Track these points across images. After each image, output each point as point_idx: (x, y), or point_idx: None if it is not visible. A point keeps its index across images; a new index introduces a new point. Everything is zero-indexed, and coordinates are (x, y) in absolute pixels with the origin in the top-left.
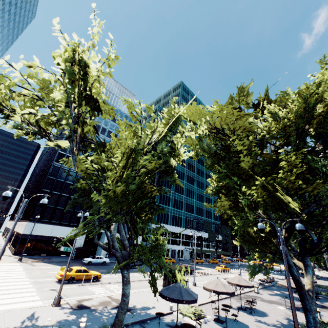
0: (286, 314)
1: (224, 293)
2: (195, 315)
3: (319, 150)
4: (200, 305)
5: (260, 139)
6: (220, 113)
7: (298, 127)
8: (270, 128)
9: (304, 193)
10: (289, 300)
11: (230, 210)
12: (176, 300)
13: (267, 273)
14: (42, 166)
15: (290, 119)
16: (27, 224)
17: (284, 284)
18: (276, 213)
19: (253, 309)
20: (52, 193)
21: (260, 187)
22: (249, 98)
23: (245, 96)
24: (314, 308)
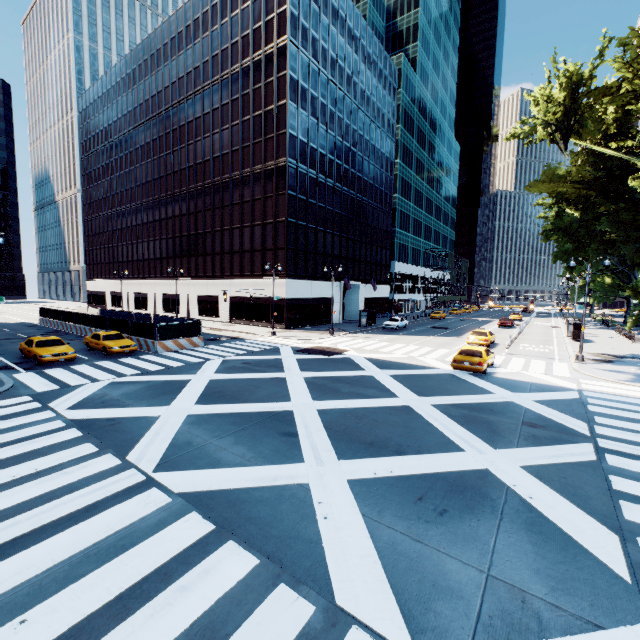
0: None
1: None
2: None
3: None
4: None
5: None
6: None
7: None
8: None
9: None
10: None
11: None
12: None
13: None
14: (185, 161)
15: None
16: (287, 282)
17: None
18: None
19: None
20: (298, 226)
21: None
22: None
23: None
24: None
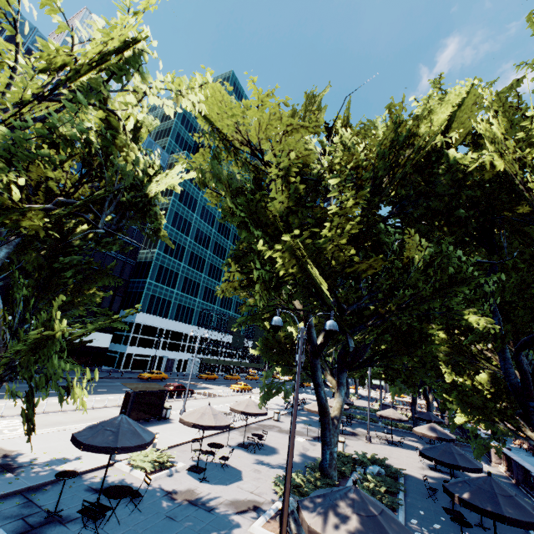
0: (303, 448)
1: (211, 427)
2: (155, 464)
3: (395, 223)
4: (176, 445)
5: (314, 179)
6: (258, 110)
7: (375, 174)
8: (334, 162)
9: (352, 273)
10: (315, 428)
11: (254, 298)
12: (101, 448)
13: (288, 396)
14: None
15: (367, 158)
16: None
17: (311, 408)
18: (306, 303)
19: (261, 445)
20: None
21: (284, 251)
22: (321, 114)
23: (317, 110)
24: (335, 440)
